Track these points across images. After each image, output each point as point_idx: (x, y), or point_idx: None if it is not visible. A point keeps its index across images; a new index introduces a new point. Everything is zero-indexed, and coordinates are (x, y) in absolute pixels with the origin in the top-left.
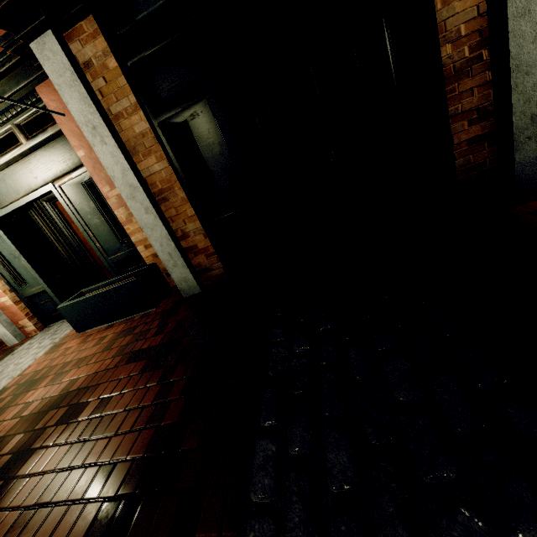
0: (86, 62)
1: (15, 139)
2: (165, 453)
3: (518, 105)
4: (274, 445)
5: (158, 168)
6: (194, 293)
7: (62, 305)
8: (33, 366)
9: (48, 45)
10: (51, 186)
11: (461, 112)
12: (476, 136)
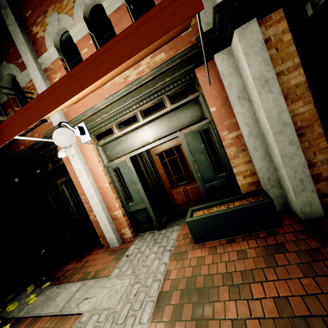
0: (264, 40)
1: (162, 105)
2: None
3: None
4: None
5: (302, 110)
6: (315, 216)
7: (191, 219)
8: (169, 270)
9: (249, 28)
10: (178, 133)
11: None
12: None
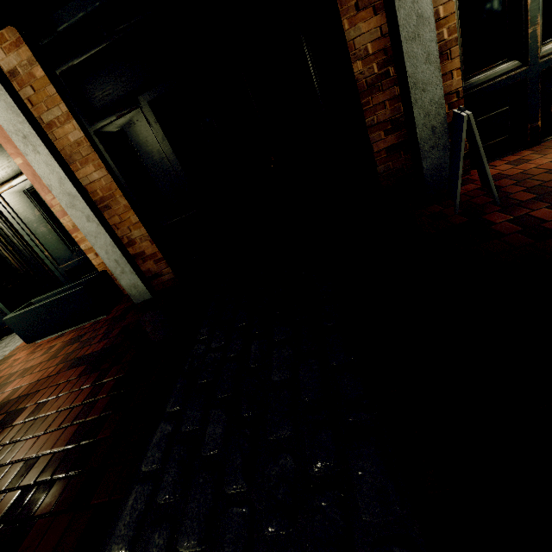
0: (11, 70)
1: None
2: (85, 444)
3: (419, 118)
4: (171, 426)
5: (97, 176)
6: (145, 298)
7: (8, 317)
8: None
9: None
10: None
11: (377, 122)
12: (392, 145)
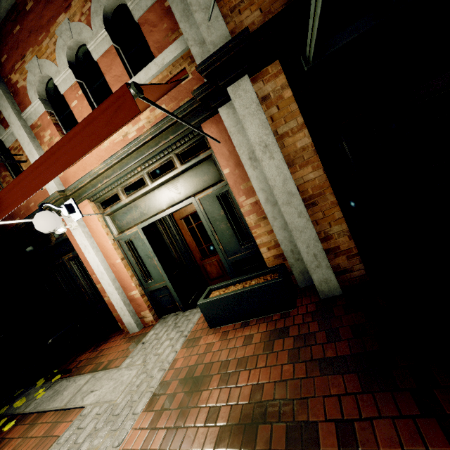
0: (264, 96)
1: (171, 165)
2: None
3: None
4: None
5: (312, 176)
6: (333, 294)
7: (203, 301)
8: (177, 359)
9: (242, 87)
10: (193, 199)
11: None
12: None
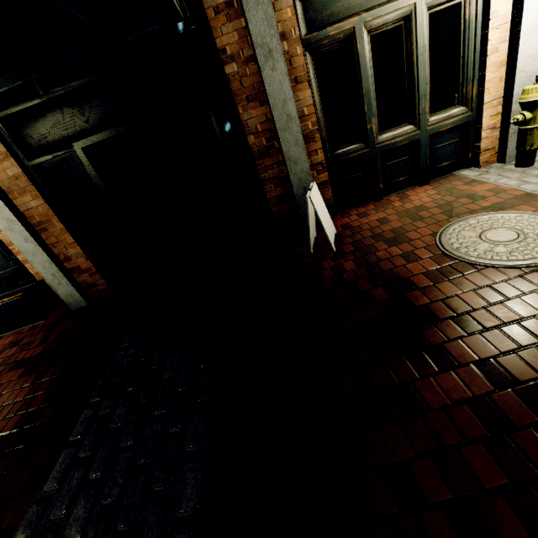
0: None
1: None
2: (27, 428)
3: (294, 181)
4: (92, 411)
5: (34, 204)
6: (81, 305)
7: None
8: None
9: None
10: None
11: (268, 178)
12: (281, 194)
